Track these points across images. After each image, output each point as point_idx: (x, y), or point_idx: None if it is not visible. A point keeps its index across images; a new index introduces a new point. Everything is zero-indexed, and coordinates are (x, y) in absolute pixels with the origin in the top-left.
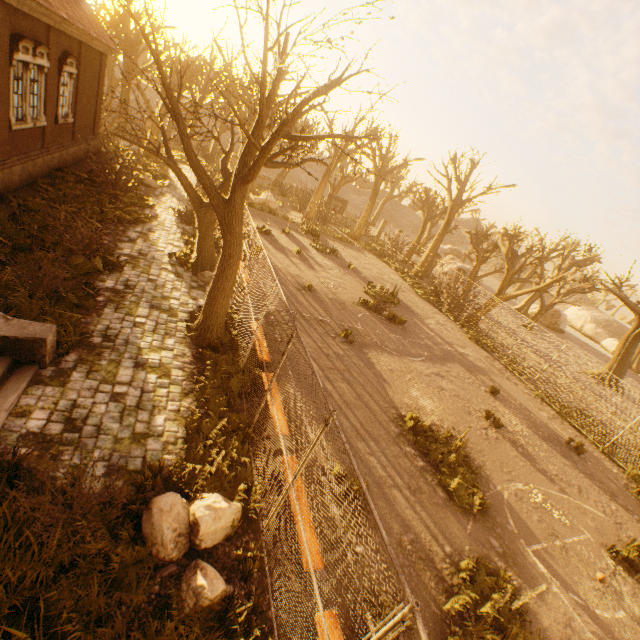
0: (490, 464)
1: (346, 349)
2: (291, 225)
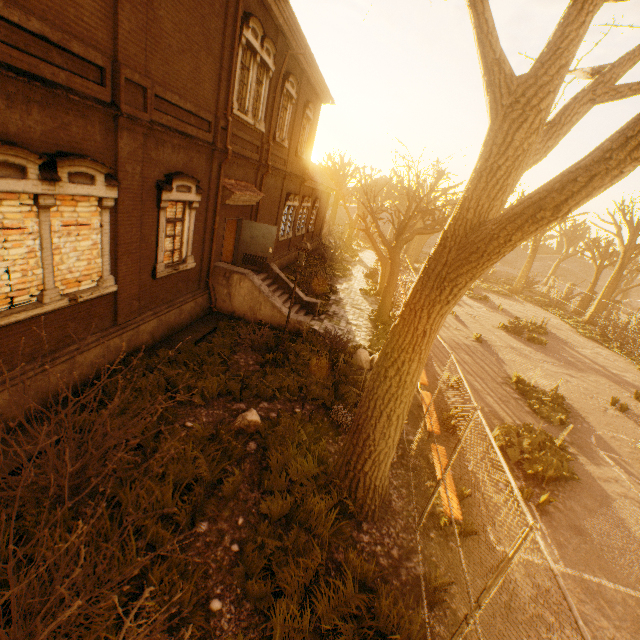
0: (594, 419)
1: (474, 344)
2: None
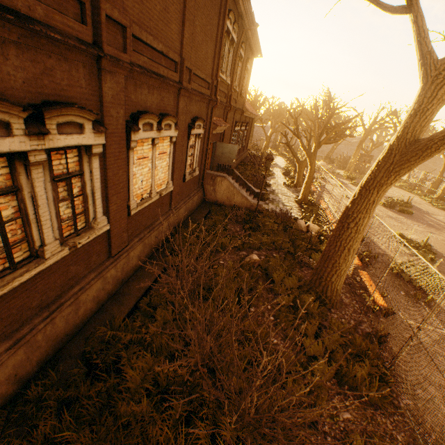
0: None
1: None
2: (336, 175)
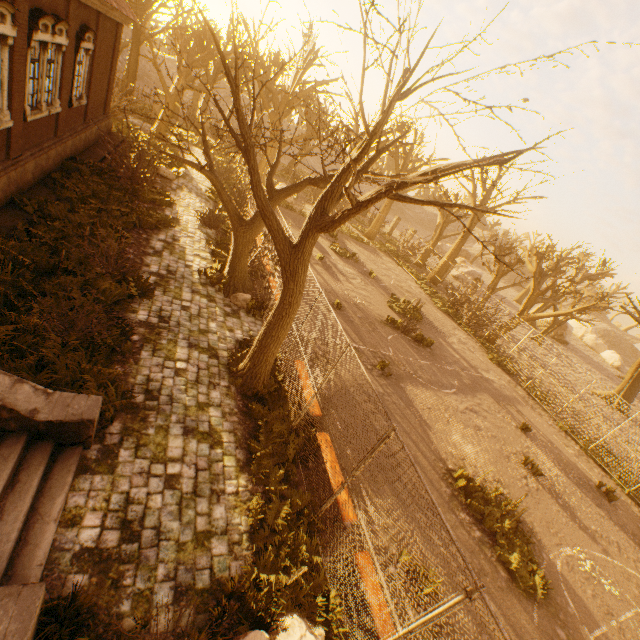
0: (538, 525)
1: (384, 385)
2: None
